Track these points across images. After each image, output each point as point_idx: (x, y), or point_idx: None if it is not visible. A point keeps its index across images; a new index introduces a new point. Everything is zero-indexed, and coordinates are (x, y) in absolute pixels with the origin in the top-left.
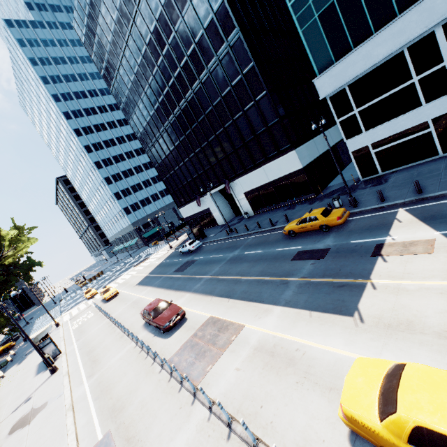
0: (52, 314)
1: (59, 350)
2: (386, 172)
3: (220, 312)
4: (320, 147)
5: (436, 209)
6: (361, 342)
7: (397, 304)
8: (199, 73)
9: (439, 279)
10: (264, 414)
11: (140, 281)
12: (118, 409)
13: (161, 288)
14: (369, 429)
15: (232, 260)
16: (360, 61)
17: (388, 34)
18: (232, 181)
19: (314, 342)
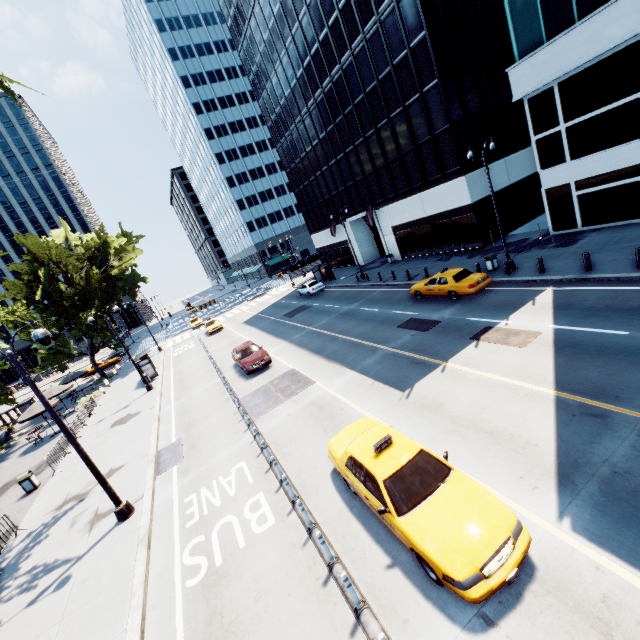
0: (157, 338)
1: (157, 373)
2: (588, 227)
3: (302, 366)
4: (515, 172)
5: (583, 296)
6: (392, 413)
7: (446, 389)
8: (352, 40)
9: (501, 374)
10: (289, 447)
11: (247, 320)
12: (191, 426)
13: (264, 331)
14: (333, 458)
15: (343, 315)
16: (582, 46)
17: (634, 2)
18: (377, 209)
19: (358, 406)
